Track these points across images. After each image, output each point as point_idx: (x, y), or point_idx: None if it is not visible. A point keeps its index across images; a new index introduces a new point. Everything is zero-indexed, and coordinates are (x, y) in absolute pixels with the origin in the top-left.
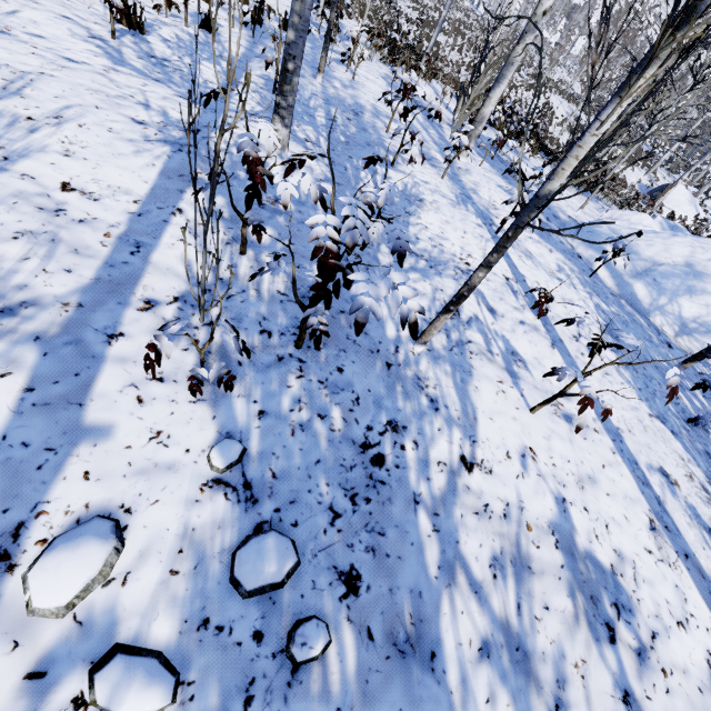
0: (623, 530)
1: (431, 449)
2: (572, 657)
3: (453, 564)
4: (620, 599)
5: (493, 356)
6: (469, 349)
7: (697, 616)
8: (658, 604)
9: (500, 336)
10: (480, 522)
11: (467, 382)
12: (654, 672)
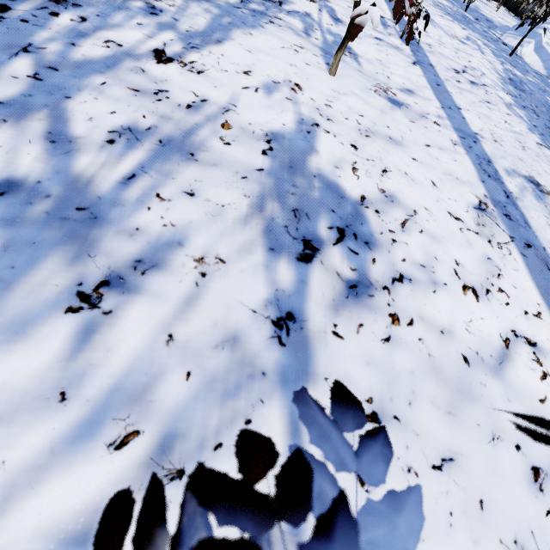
0: (418, 187)
1: (107, 30)
2: (199, 250)
3: (35, 110)
4: (355, 227)
5: (309, 37)
6: (271, 20)
7: (512, 295)
8: (435, 258)
9: (334, 33)
10: (134, 98)
11: (237, 27)
12: (373, 313)
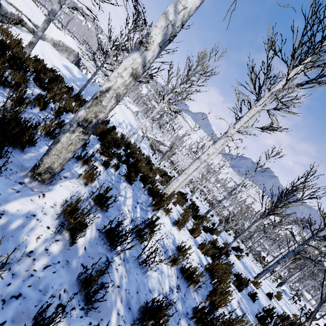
0: None
1: None
2: None
3: None
4: None
5: None
6: None
7: None
8: None
9: None
10: None
11: None
12: None
